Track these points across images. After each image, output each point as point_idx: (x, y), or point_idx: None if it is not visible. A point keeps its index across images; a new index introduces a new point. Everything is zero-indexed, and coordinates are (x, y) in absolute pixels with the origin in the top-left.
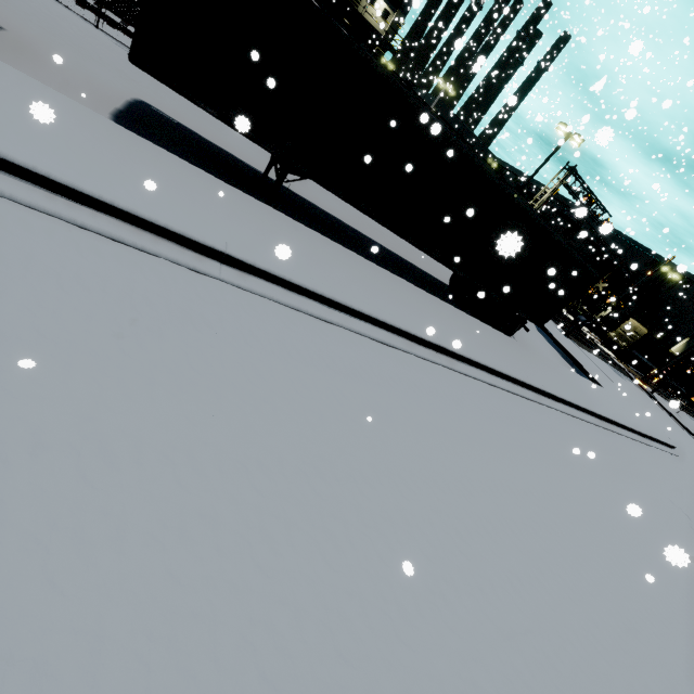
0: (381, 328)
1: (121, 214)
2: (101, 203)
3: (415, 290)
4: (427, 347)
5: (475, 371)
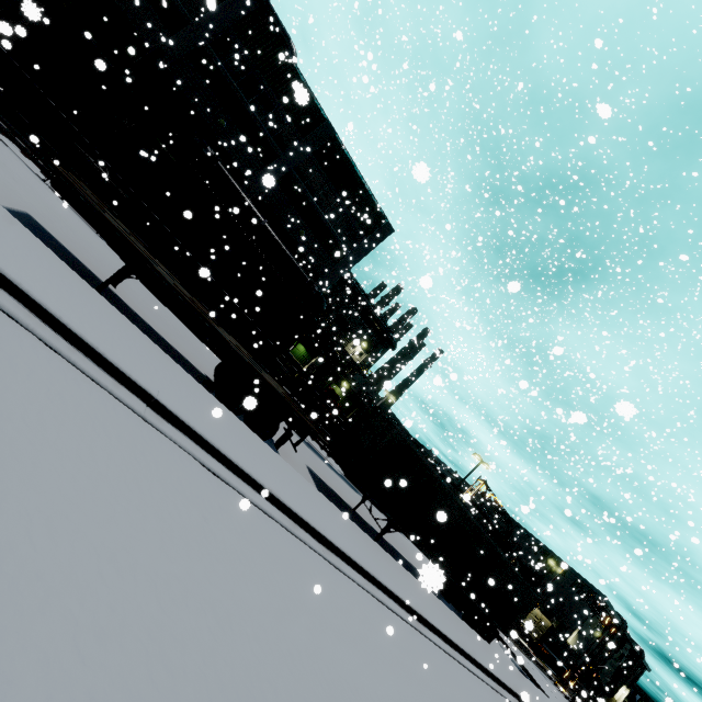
0: (468, 659)
1: (401, 602)
2: (398, 598)
3: (452, 613)
4: (485, 673)
5: (506, 692)
